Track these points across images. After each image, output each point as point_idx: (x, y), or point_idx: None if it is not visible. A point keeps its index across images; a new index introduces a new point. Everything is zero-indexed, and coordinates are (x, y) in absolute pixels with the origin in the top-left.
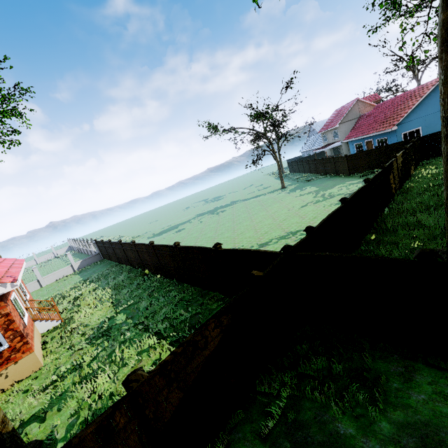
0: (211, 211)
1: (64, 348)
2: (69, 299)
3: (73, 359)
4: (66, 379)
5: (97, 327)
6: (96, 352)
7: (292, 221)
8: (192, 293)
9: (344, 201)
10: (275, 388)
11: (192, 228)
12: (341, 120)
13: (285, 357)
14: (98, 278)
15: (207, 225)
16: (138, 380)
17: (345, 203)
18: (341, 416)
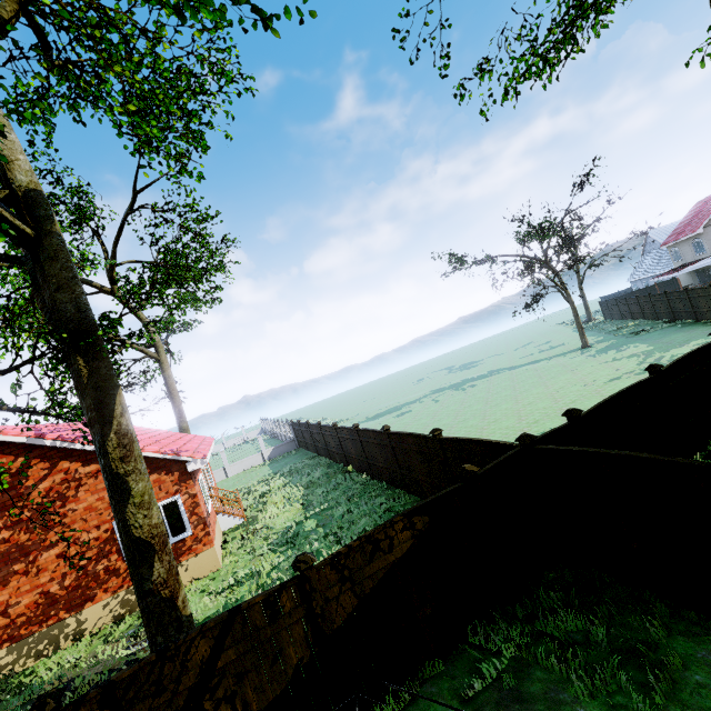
0: (454, 385)
1: (244, 551)
2: (255, 495)
3: (253, 564)
4: (243, 586)
5: (282, 532)
6: (278, 561)
7: (587, 404)
8: (404, 503)
9: (654, 371)
10: (496, 643)
11: (422, 411)
12: (709, 219)
13: (521, 605)
14: (290, 472)
15: (445, 406)
16: (307, 562)
17: (656, 373)
18: (588, 700)
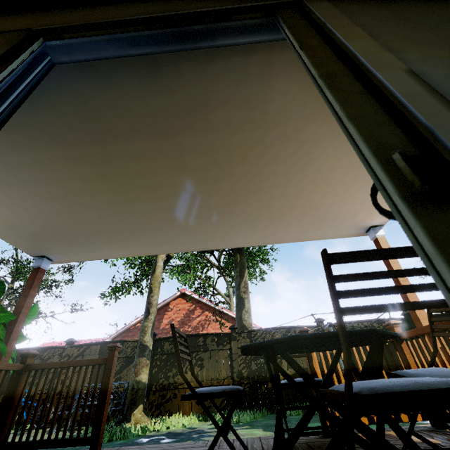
0: None
1: None
2: None
3: None
4: None
5: None
6: None
7: None
8: None
9: None
10: None
11: None
12: None
13: None
14: None
15: None
16: (321, 319)
17: None
18: None
